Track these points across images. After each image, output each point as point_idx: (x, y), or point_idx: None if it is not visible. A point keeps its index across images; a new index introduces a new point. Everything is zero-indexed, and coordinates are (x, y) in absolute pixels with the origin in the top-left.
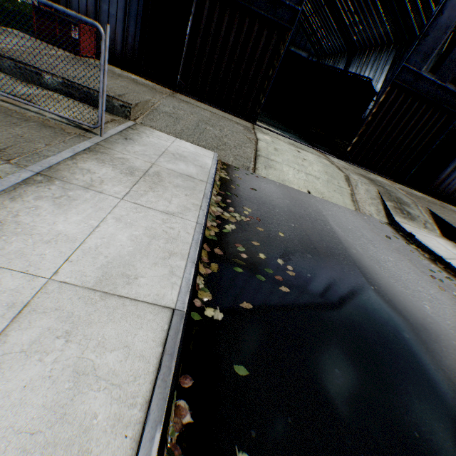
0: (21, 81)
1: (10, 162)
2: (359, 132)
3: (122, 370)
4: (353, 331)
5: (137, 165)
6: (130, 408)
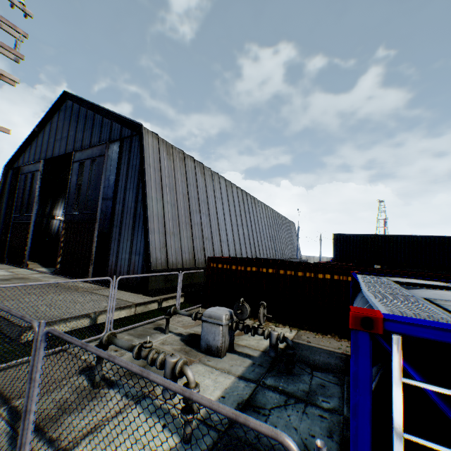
0: None
1: None
2: (61, 254)
3: None
4: None
5: None
6: None
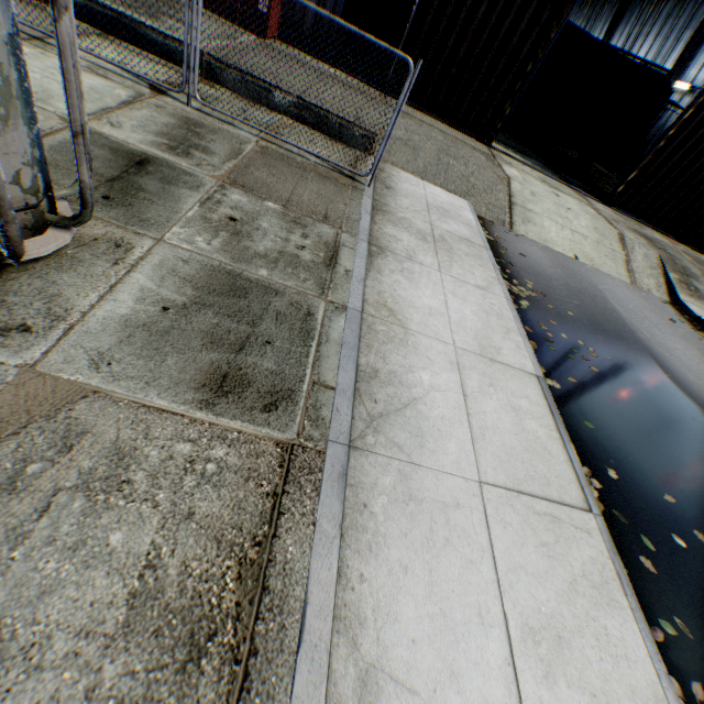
0: (245, 101)
1: (342, 230)
2: (640, 165)
3: (533, 411)
4: (657, 410)
5: (421, 228)
6: (551, 432)
